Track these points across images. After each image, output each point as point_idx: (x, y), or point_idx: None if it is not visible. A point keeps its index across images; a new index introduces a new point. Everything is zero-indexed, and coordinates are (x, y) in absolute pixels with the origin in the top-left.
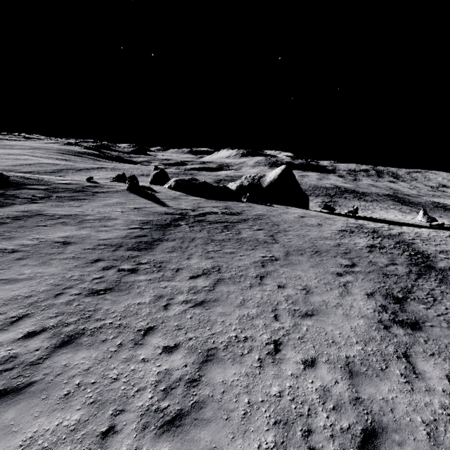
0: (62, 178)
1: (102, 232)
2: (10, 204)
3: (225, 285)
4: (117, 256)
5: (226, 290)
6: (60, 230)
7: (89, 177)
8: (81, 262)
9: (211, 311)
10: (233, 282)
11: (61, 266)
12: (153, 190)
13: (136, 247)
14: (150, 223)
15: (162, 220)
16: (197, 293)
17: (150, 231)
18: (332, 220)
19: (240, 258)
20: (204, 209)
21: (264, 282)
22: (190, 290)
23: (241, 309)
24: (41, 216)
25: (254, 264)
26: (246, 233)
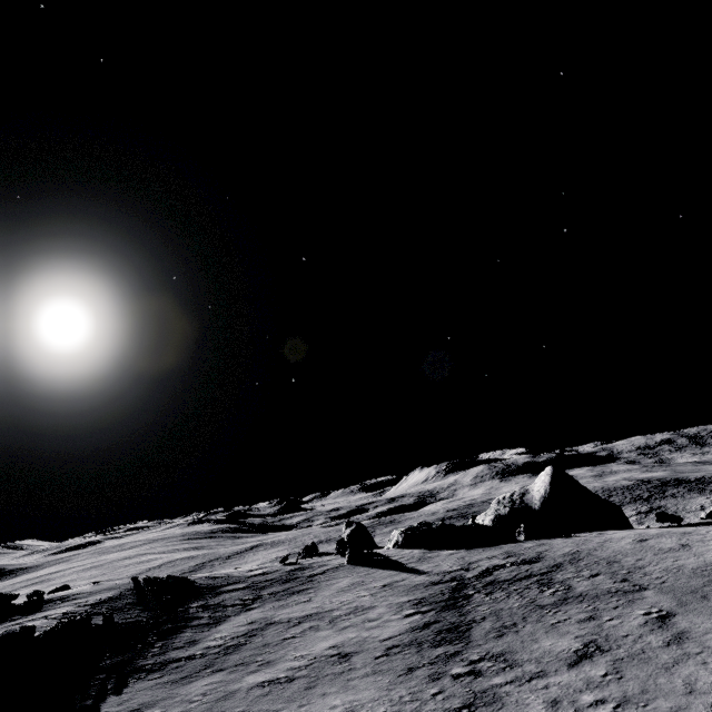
0: (247, 569)
1: (374, 629)
2: (224, 617)
3: (633, 667)
4: (429, 657)
5: (642, 673)
6: (318, 639)
7: (284, 557)
8: (392, 676)
9: (655, 708)
10: (639, 660)
11: (372, 687)
12: (380, 555)
13: (442, 639)
14: (426, 602)
15: (438, 594)
16: (604, 686)
17: (437, 614)
18: (696, 534)
19: (612, 623)
20: (480, 563)
21: (688, 650)
22: (586, 683)
23: (696, 696)
24: (277, 625)
25: (643, 627)
26: (581, 585)
